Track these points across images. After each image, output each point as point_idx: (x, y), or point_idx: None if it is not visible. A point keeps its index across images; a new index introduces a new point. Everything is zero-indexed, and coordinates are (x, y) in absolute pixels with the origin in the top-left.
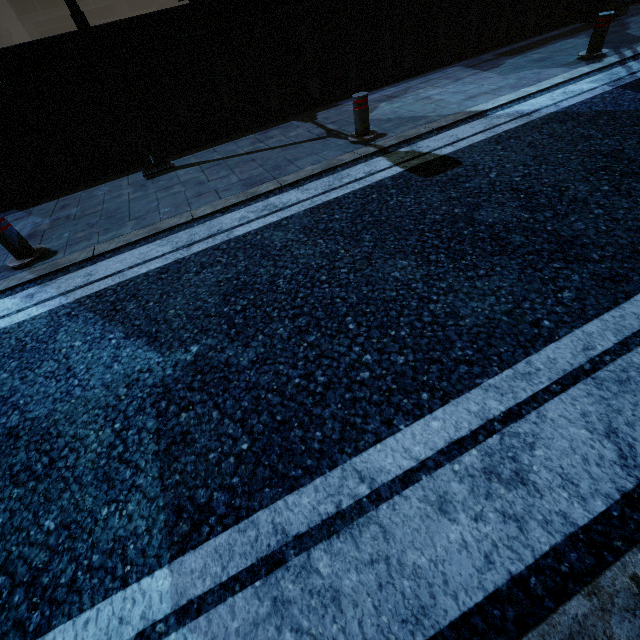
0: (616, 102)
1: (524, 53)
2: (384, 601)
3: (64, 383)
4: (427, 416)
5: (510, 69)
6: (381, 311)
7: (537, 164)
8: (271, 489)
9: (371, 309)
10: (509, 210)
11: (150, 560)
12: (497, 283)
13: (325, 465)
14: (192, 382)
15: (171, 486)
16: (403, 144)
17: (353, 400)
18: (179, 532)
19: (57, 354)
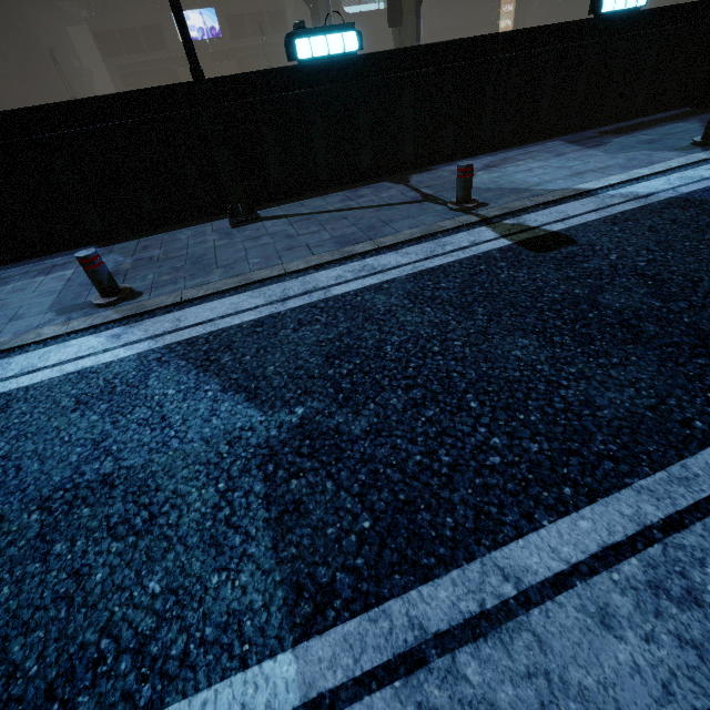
0: None
1: (630, 133)
2: None
3: (159, 433)
4: (573, 514)
5: (617, 148)
6: (505, 391)
7: (662, 250)
8: (401, 576)
9: (493, 388)
10: (637, 296)
11: (271, 641)
12: (634, 374)
13: (461, 556)
14: (300, 447)
15: (287, 559)
16: (507, 216)
17: (485, 486)
18: (301, 613)
19: (150, 401)
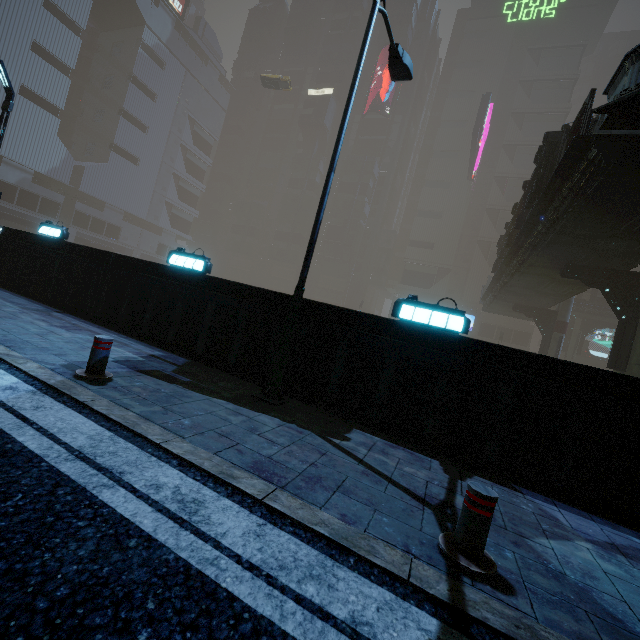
0: None
1: None
2: None
3: None
4: None
5: None
6: None
7: None
8: None
9: None
10: None
11: None
12: None
13: None
14: None
15: None
16: None
17: None
18: None
19: None
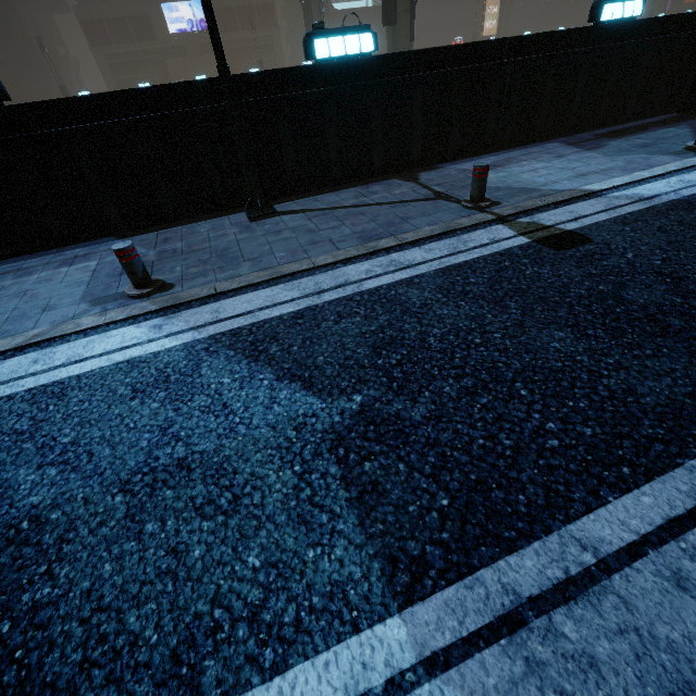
0: None
1: (625, 137)
2: (645, 672)
3: (224, 419)
4: (635, 491)
5: (615, 151)
6: (551, 380)
7: (674, 250)
8: (487, 548)
9: (539, 377)
10: (658, 293)
11: (377, 607)
12: (668, 365)
13: (539, 529)
14: (366, 432)
15: (376, 535)
16: (521, 214)
17: (549, 467)
18: (400, 582)
19: (207, 389)
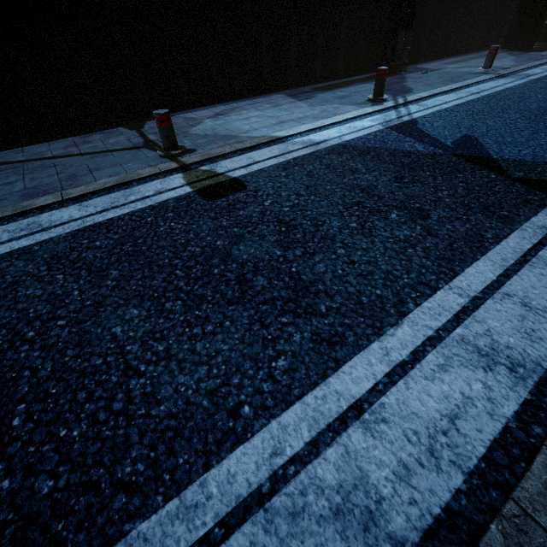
0: (383, 140)
1: (333, 90)
2: None
3: None
4: None
5: (318, 102)
6: (69, 392)
7: (308, 194)
8: None
9: (58, 389)
10: (266, 245)
11: None
12: (218, 345)
13: None
14: None
15: None
16: (206, 162)
17: None
18: None
19: None
